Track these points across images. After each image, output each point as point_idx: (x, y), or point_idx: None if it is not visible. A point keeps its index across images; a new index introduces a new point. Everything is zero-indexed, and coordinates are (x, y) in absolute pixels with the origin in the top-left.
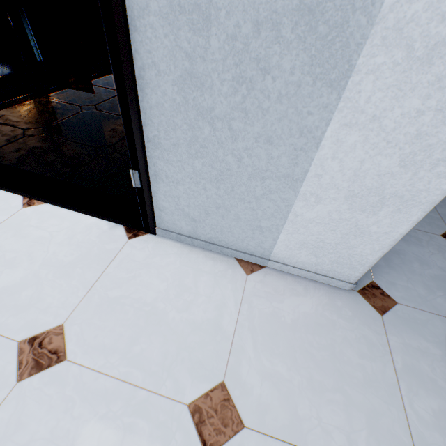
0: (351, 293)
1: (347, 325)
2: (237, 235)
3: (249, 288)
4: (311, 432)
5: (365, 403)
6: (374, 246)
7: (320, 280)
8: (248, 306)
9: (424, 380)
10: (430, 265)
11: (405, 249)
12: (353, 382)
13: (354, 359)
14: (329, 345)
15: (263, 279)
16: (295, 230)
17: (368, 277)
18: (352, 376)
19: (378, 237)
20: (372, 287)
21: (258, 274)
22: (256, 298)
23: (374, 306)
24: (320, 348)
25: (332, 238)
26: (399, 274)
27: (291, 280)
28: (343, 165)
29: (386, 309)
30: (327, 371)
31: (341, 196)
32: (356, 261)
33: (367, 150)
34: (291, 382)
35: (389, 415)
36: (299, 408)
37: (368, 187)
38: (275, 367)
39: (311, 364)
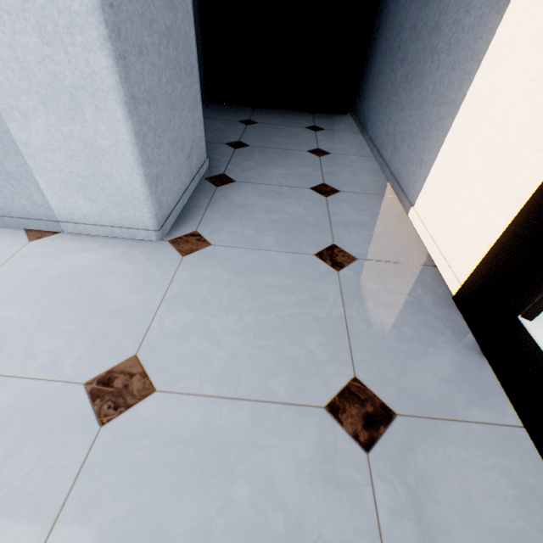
0: (159, 243)
1: (132, 268)
2: (2, 193)
3: (24, 252)
4: (10, 360)
5: (103, 327)
6: (125, 168)
7: (124, 235)
8: (9, 268)
9: (193, 300)
10: (278, 212)
11: (258, 202)
12: (102, 313)
13: (118, 294)
14: (94, 287)
15: (49, 243)
16: (43, 167)
17: (193, 228)
18: (105, 308)
19: (117, 154)
20: (190, 236)
21: (47, 239)
22: (26, 260)
23: (180, 251)
24: (80, 291)
25: (83, 169)
26: (233, 223)
27: (88, 240)
28: (1, 57)
29: (194, 251)
30: (74, 308)
31: (38, 104)
32: (130, 196)
33: (2, 29)
34: (17, 323)
35: (126, 333)
36: (9, 343)
37: (49, 83)
38: (5, 313)
39: (58, 305)
